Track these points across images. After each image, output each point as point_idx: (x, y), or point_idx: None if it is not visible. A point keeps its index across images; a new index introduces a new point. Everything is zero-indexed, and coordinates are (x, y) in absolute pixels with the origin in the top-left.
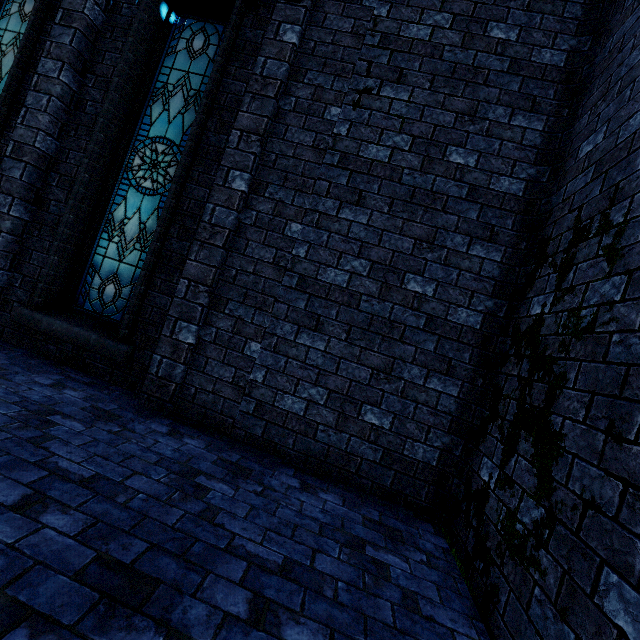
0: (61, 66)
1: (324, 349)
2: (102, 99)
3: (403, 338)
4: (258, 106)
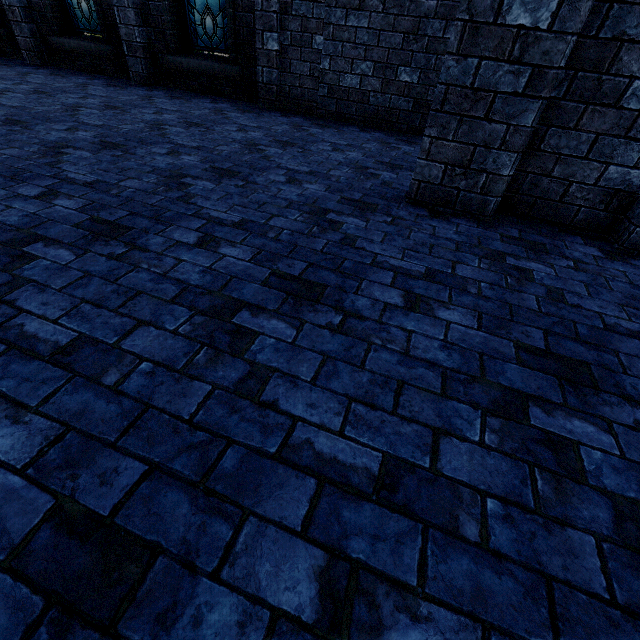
0: None
1: (367, 26)
2: None
3: None
4: None
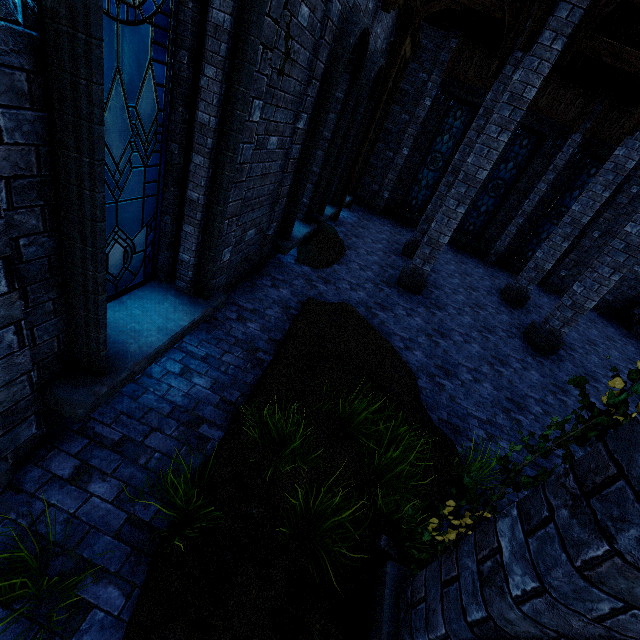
0: (546, 187)
1: None
2: (552, 194)
3: (625, 281)
4: (612, 212)
